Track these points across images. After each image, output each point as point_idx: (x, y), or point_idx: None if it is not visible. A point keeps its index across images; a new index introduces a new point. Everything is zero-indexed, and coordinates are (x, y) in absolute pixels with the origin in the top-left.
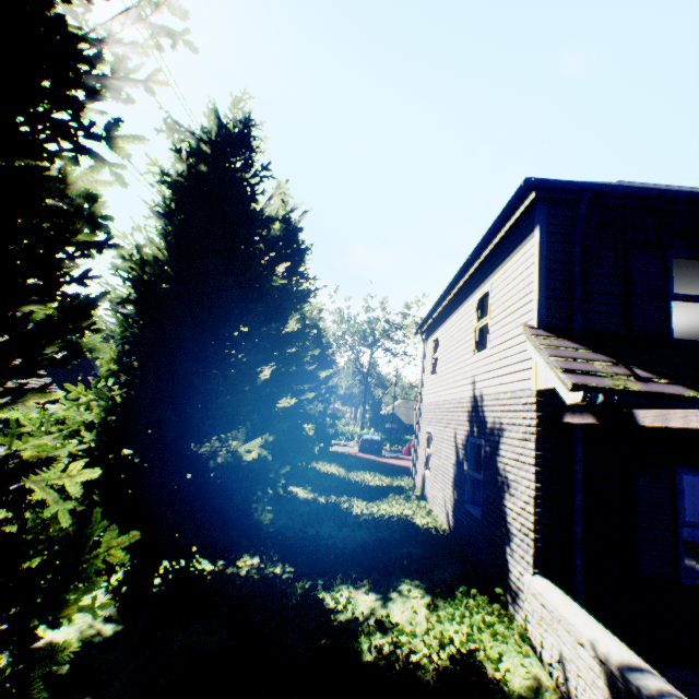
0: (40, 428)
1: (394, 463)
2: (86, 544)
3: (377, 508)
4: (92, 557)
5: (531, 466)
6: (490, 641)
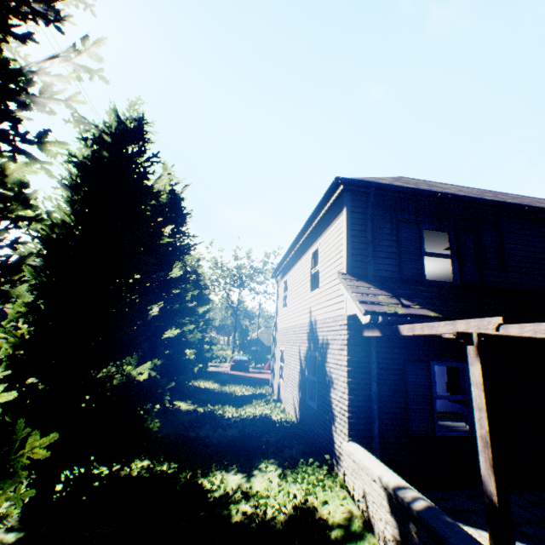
0: None
1: (258, 377)
2: (13, 447)
3: (244, 411)
4: (18, 456)
5: (345, 367)
6: (321, 492)
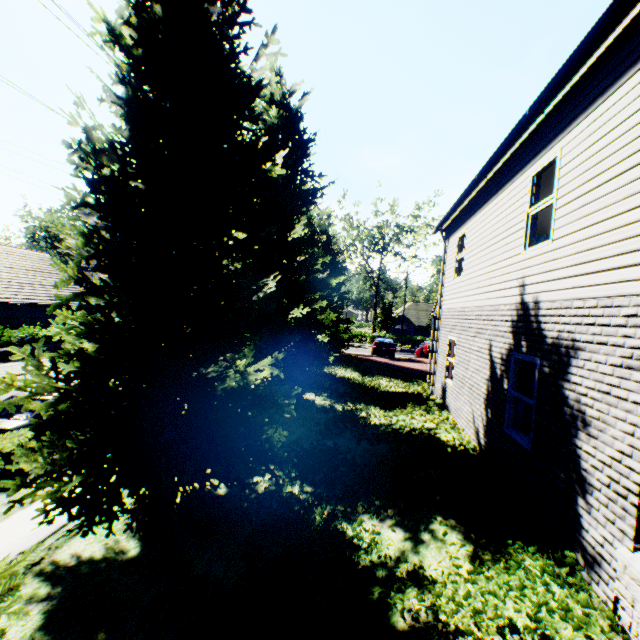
0: (30, 356)
1: (409, 367)
2: None
3: (395, 418)
4: None
5: (639, 407)
6: (566, 627)
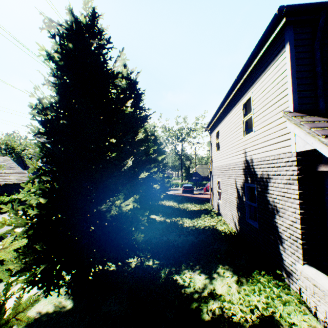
0: (12, 209)
1: (201, 197)
2: None
3: (196, 222)
4: (3, 324)
5: (295, 200)
6: (280, 305)
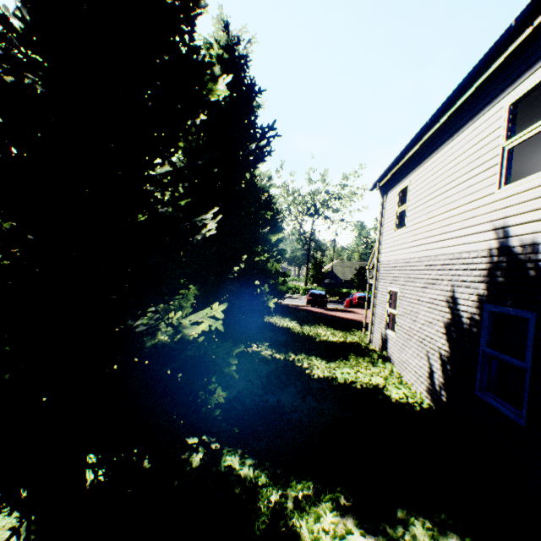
0: None
1: (342, 317)
2: None
3: (339, 371)
4: None
5: None
6: None
